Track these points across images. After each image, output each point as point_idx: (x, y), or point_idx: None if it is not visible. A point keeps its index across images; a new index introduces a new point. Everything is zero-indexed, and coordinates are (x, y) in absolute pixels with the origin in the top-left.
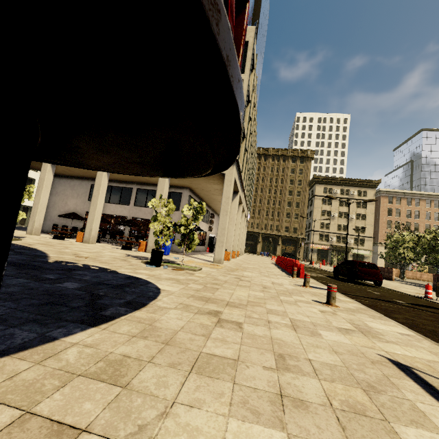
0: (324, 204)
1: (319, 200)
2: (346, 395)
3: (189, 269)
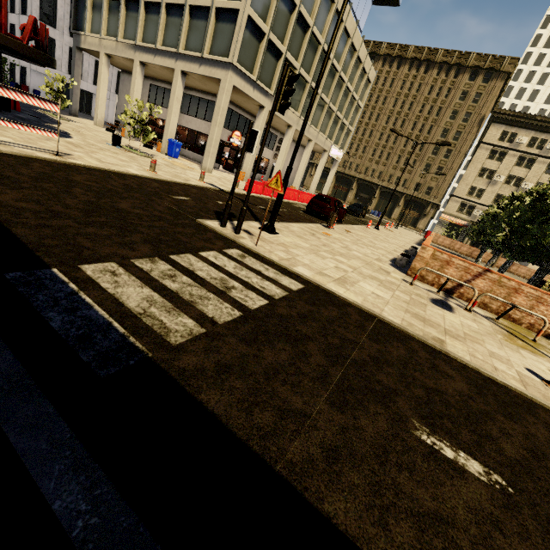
0: (489, 159)
1: (485, 151)
2: (16, 139)
3: (135, 154)
